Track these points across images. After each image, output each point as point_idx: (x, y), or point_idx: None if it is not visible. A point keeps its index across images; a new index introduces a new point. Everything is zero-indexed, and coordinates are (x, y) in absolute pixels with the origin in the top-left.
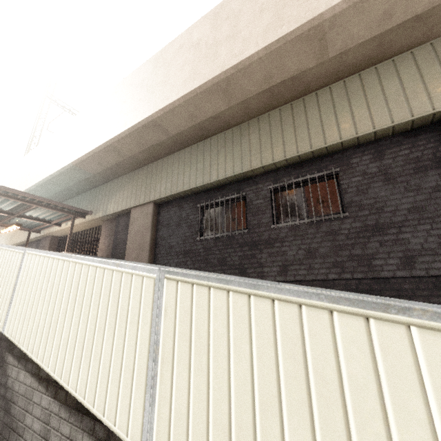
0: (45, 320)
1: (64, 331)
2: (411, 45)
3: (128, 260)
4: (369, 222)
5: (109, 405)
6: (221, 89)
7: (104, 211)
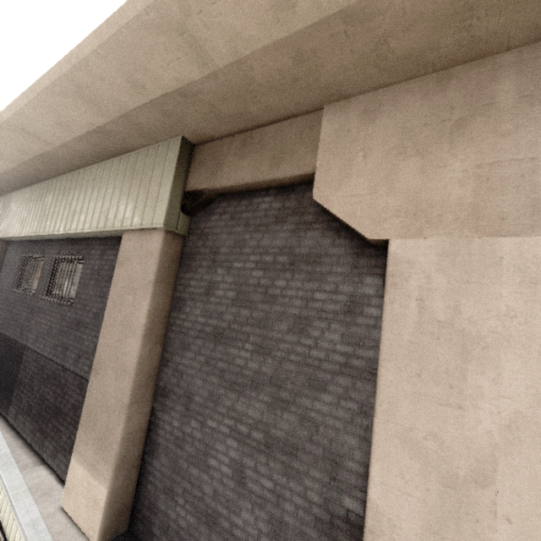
0: None
1: None
2: (125, 149)
3: None
4: (78, 317)
5: None
6: None
7: None
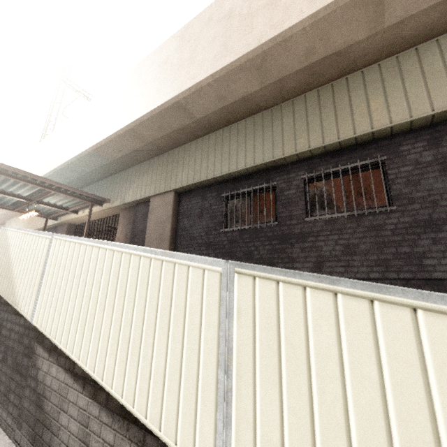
0: (80, 313)
1: (103, 326)
2: None
3: None
4: (421, 217)
5: (167, 419)
6: (255, 66)
7: (122, 199)
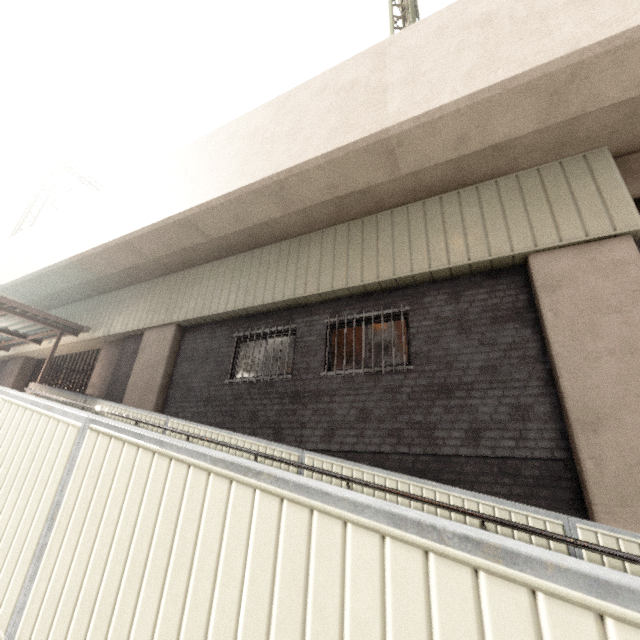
0: None
1: None
2: (495, 173)
3: (127, 402)
4: (436, 380)
5: None
6: (274, 193)
7: (107, 329)
